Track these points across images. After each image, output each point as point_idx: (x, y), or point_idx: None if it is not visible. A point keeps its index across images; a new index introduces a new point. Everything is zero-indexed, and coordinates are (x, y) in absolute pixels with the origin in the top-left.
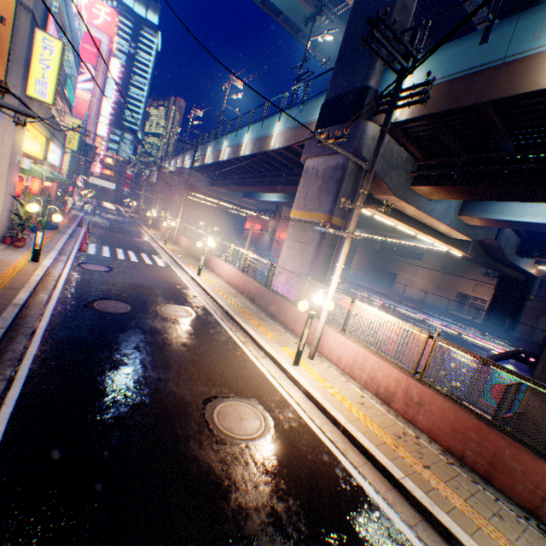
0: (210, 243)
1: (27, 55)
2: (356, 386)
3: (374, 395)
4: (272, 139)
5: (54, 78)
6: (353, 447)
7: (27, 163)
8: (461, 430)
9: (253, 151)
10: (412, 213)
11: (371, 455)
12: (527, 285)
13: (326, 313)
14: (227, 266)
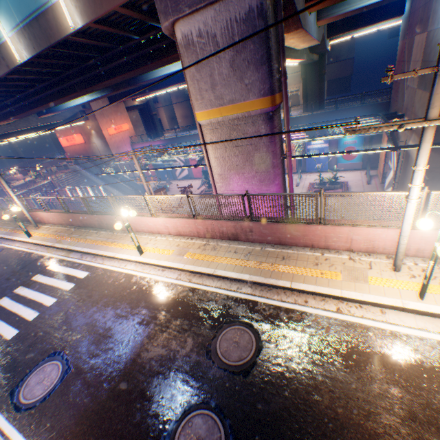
0: (125, 214)
1: None
2: None
3: None
4: (61, 11)
5: None
6: None
7: None
8: None
9: (38, 47)
10: (293, 41)
11: None
12: (322, 62)
13: (410, 225)
14: (158, 220)
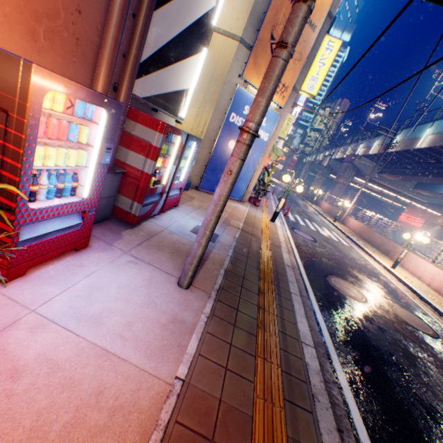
0: (418, 236)
1: (314, 56)
2: None
3: None
4: None
5: (323, 74)
6: None
7: (280, 143)
8: None
9: None
10: None
11: None
12: None
13: None
14: (432, 268)
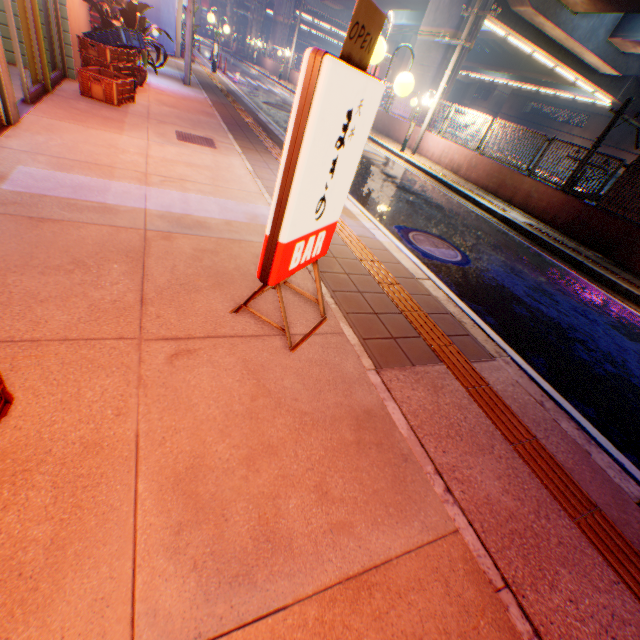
0: None
1: None
2: (439, 168)
3: (449, 172)
4: None
5: None
6: (427, 177)
7: None
8: (490, 175)
9: None
10: (552, 34)
11: (435, 177)
12: None
13: (429, 117)
14: None
